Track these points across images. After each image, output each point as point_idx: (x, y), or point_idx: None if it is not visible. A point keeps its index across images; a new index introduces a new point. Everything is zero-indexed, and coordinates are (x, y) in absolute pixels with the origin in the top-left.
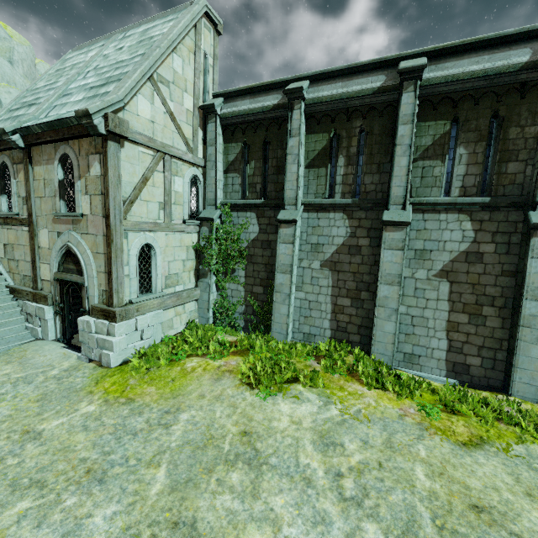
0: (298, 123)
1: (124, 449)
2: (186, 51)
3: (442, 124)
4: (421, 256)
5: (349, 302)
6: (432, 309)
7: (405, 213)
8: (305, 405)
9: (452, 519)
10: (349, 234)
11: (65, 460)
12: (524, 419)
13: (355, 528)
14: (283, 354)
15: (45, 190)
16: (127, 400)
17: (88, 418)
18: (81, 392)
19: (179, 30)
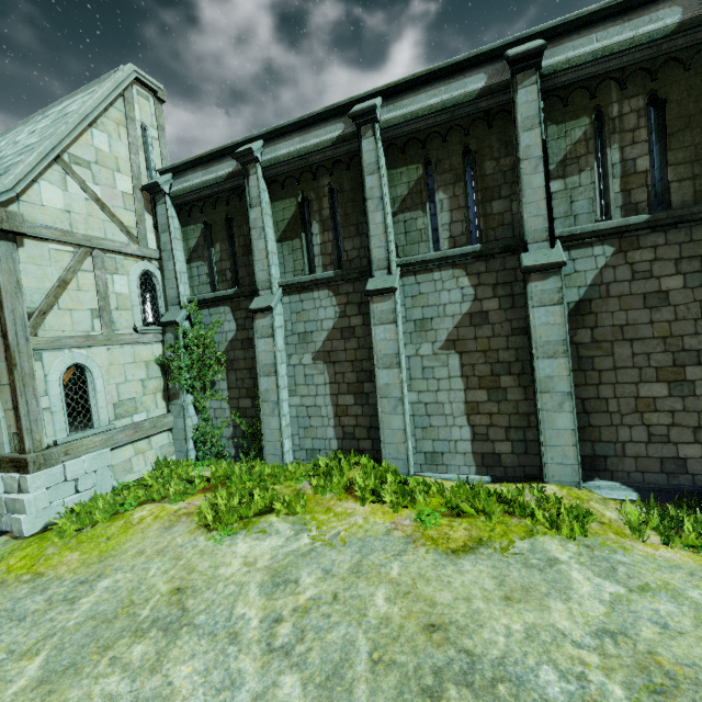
0: (257, 191)
1: None
2: (112, 125)
3: (414, 169)
4: (422, 327)
5: (352, 399)
6: (446, 391)
7: (391, 277)
8: (270, 539)
9: (394, 648)
10: (339, 315)
11: None
12: (538, 507)
13: (269, 685)
14: (269, 480)
15: None
16: (33, 576)
17: None
18: None
19: (95, 102)
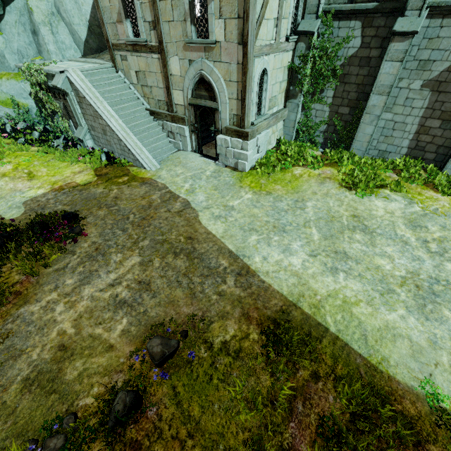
0: None
1: (285, 218)
2: None
3: None
4: None
5: (438, 124)
6: None
7: None
8: (394, 203)
9: None
10: None
11: (258, 221)
12: None
13: (439, 264)
14: (366, 167)
15: (173, 13)
16: (267, 193)
17: (252, 201)
18: (236, 187)
19: None
